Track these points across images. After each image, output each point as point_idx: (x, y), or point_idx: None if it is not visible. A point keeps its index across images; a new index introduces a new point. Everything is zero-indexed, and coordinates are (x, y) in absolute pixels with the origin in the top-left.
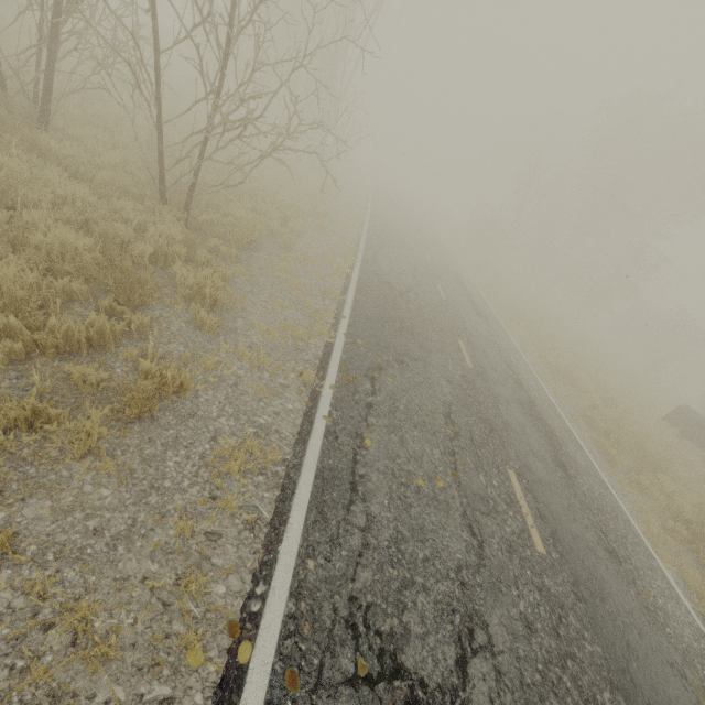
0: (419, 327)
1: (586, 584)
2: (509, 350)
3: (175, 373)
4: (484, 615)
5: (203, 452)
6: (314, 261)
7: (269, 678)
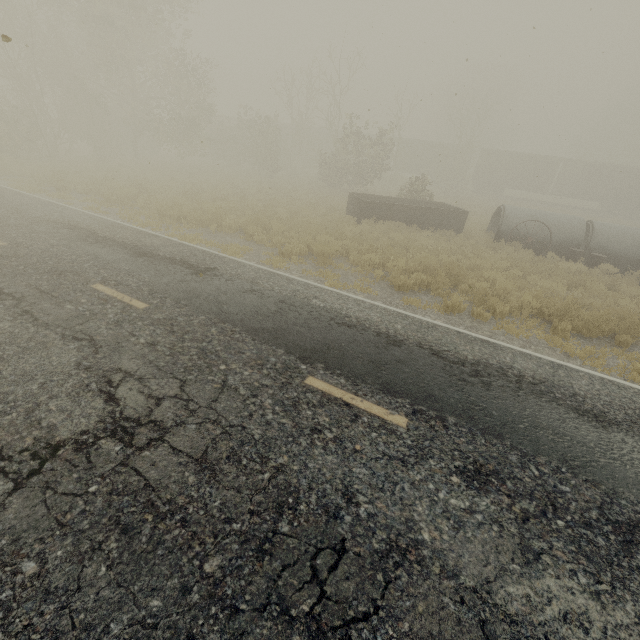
0: (293, 489)
1: None
2: (294, 292)
3: None
4: None
5: None
6: None
7: None
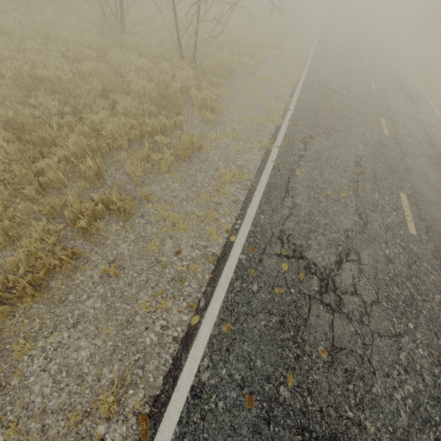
0: (346, 112)
1: None
2: (431, 123)
3: (197, 140)
4: (358, 250)
5: (212, 174)
6: (271, 79)
7: (242, 247)
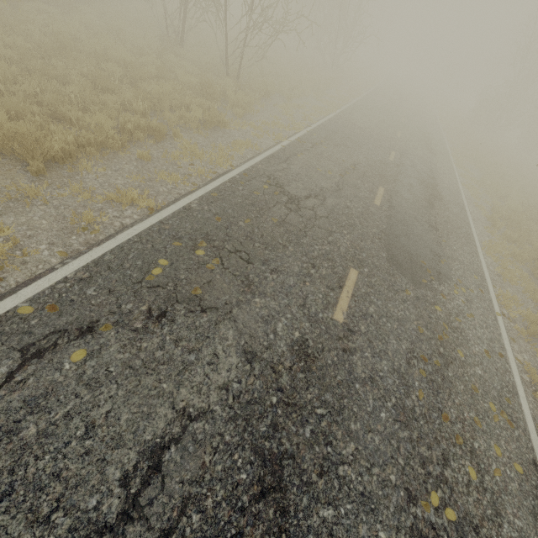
0: (361, 140)
1: (398, 220)
2: (441, 168)
3: (223, 117)
4: (326, 197)
5: (230, 141)
6: (304, 108)
7: (239, 173)
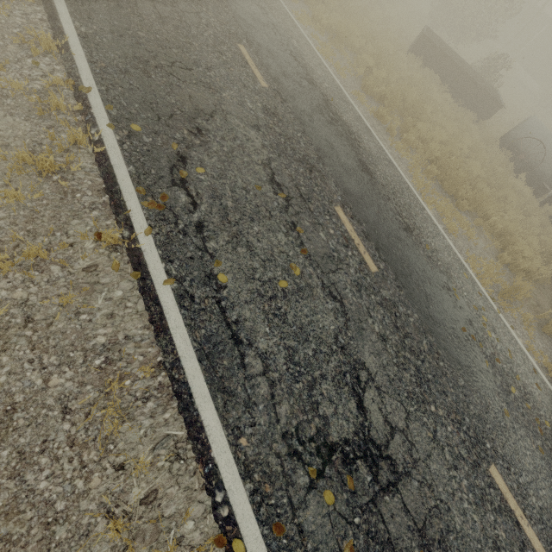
0: (189, 50)
1: (401, 272)
2: (288, 30)
3: None
4: (360, 358)
5: (67, 437)
6: None
7: (264, 543)
